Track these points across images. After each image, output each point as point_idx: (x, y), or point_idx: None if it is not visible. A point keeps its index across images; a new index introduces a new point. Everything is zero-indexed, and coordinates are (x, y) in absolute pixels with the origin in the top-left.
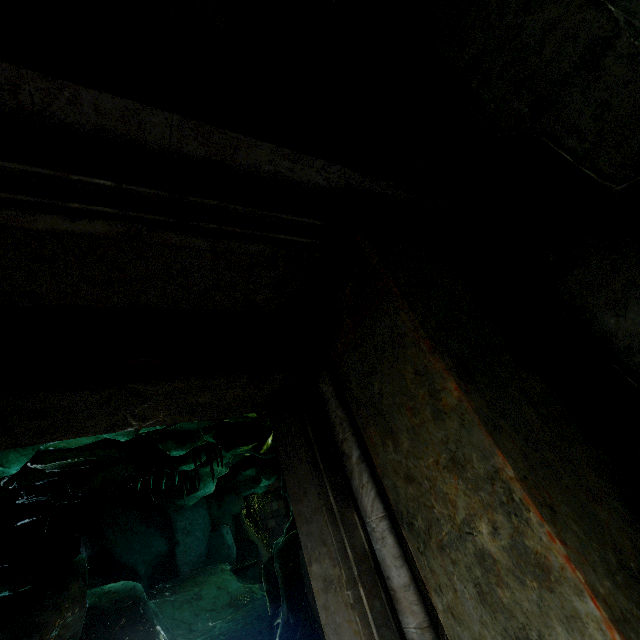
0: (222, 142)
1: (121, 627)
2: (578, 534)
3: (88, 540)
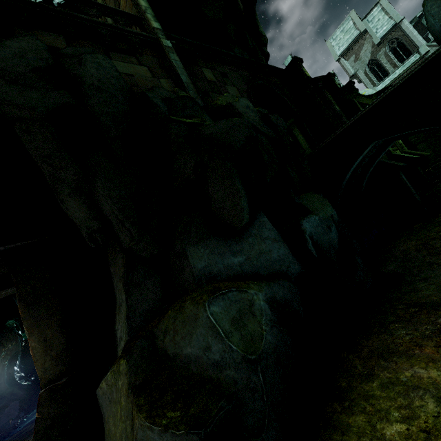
0: None
1: None
2: (36, 337)
3: None
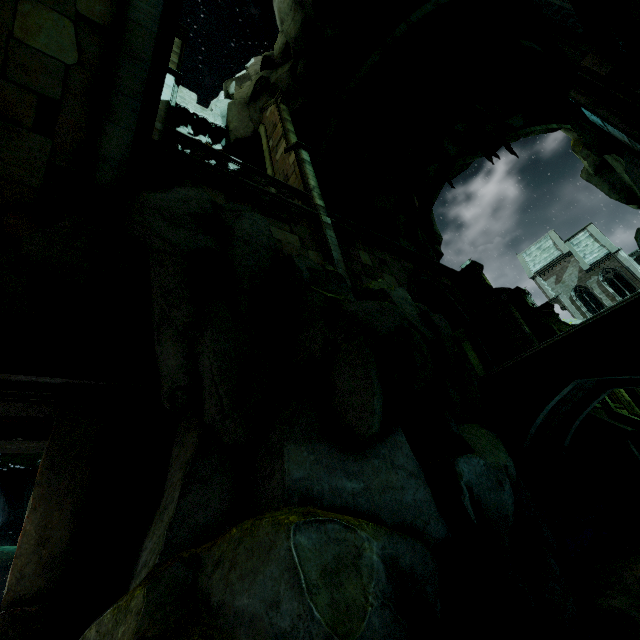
0: (4, 375)
1: (3, 581)
2: (37, 517)
3: (7, 507)
